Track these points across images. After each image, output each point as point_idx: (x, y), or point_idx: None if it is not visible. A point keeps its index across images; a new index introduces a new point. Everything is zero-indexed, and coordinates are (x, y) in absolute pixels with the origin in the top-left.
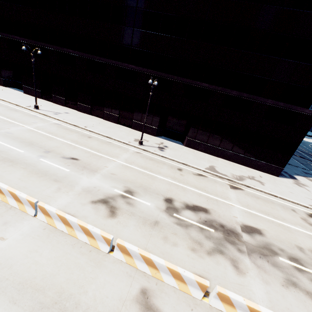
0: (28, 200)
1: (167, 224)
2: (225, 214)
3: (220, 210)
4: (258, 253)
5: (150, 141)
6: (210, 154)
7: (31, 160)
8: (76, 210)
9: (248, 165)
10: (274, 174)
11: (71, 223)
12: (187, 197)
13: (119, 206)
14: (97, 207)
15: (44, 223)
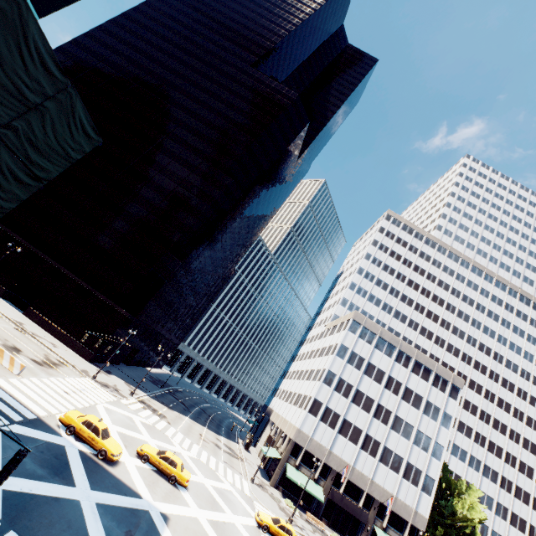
0: None
1: None
2: None
3: None
4: None
5: None
6: (42, 327)
7: None
8: None
9: (69, 346)
10: (86, 358)
11: None
12: None
13: None
14: None
15: None
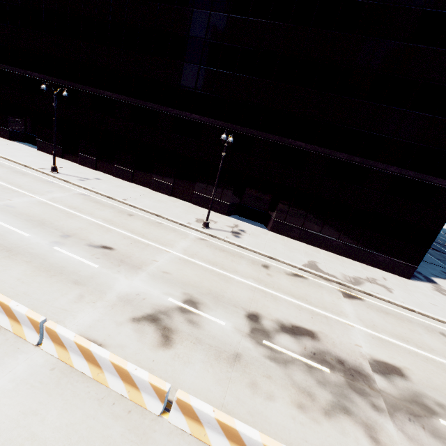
0: (29, 318)
1: (255, 358)
2: (342, 340)
3: (333, 334)
4: (405, 412)
5: (219, 222)
6: (308, 243)
7: (40, 248)
8: (108, 334)
9: (364, 261)
10: (403, 275)
11: (99, 360)
12: (282, 311)
13: (177, 328)
14: (141, 328)
15: (53, 358)
